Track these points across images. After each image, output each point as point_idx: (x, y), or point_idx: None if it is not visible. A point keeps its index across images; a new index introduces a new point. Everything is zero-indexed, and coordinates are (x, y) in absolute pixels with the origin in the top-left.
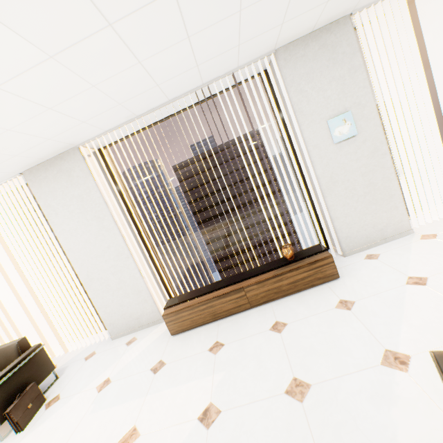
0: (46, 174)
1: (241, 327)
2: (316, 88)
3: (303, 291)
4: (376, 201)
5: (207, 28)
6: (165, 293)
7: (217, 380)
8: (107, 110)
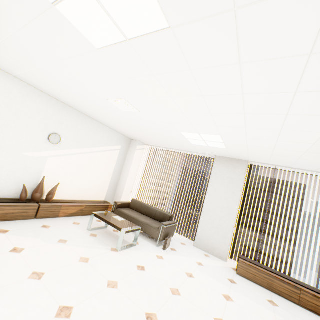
0: (225, 162)
1: (291, 307)
2: None
3: None
4: None
5: None
6: (230, 247)
7: (278, 317)
8: (285, 162)
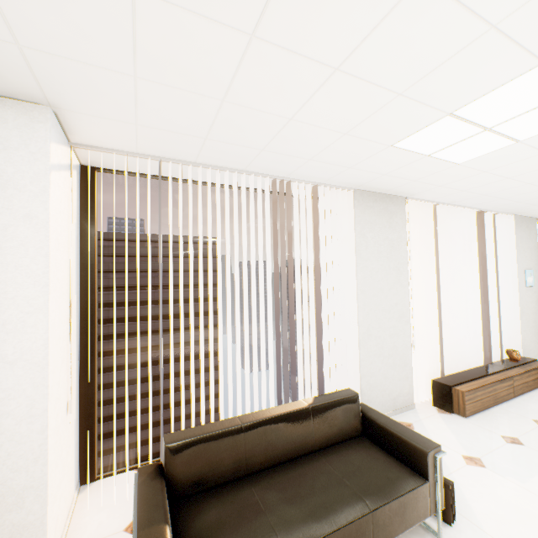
0: (373, 204)
1: (534, 410)
2: (522, 248)
3: (536, 389)
4: (535, 334)
5: None
6: None
7: None
8: (476, 193)
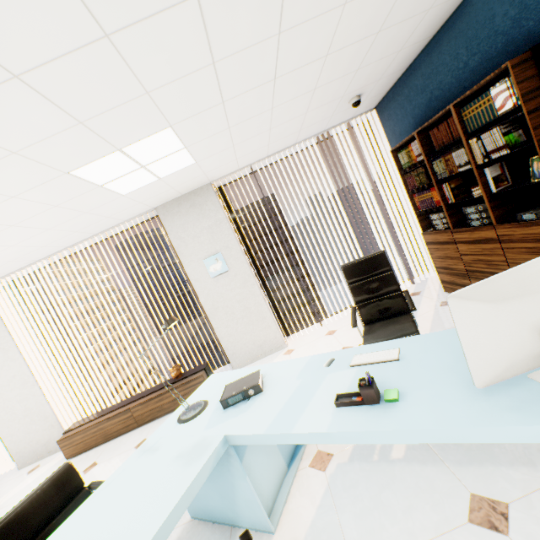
0: None
1: (120, 446)
2: (192, 236)
3: None
4: (253, 322)
5: (63, 223)
6: (81, 414)
7: None
8: (1, 266)
